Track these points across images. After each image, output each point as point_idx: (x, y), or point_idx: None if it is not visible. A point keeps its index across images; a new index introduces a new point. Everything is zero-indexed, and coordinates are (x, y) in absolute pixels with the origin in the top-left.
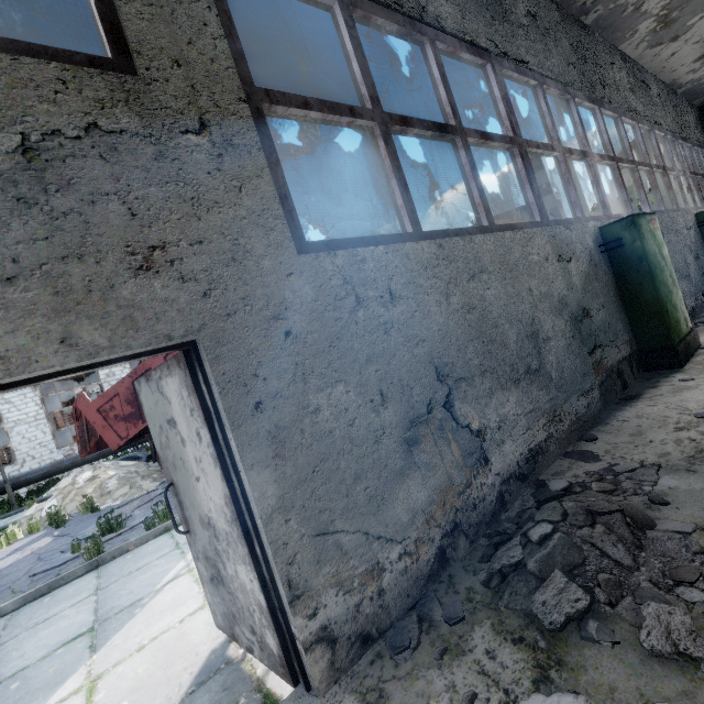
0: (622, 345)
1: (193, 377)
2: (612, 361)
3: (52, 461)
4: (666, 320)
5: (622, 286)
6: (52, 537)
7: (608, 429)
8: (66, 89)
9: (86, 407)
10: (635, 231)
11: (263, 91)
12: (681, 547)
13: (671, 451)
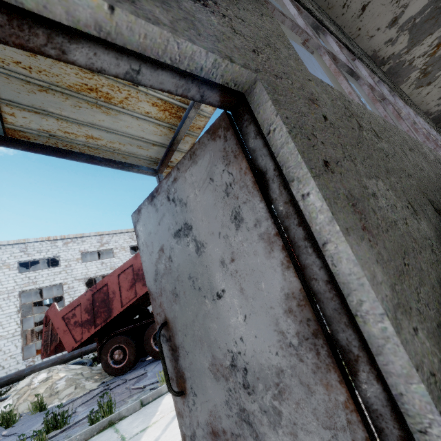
0: None
1: (237, 138)
2: None
3: (16, 371)
4: None
5: None
6: None
7: None
8: None
9: (54, 315)
10: None
11: None
12: None
13: None
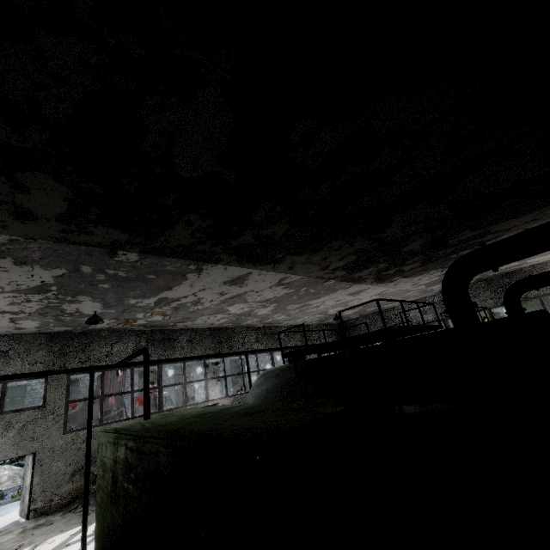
0: None
1: (34, 458)
2: None
3: None
4: None
5: None
6: None
7: None
8: (33, 413)
9: None
10: None
11: (71, 401)
12: None
13: None
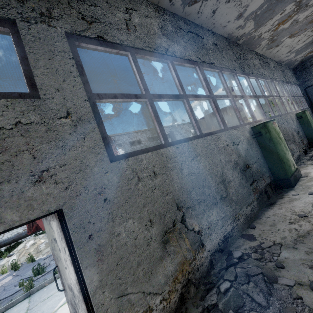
0: (266, 178)
1: (61, 224)
2: (261, 186)
3: (17, 233)
4: (284, 167)
5: (263, 152)
6: (12, 276)
7: (261, 222)
8: (7, 109)
9: None
10: (266, 129)
11: (96, 94)
12: (288, 294)
13: (287, 236)
